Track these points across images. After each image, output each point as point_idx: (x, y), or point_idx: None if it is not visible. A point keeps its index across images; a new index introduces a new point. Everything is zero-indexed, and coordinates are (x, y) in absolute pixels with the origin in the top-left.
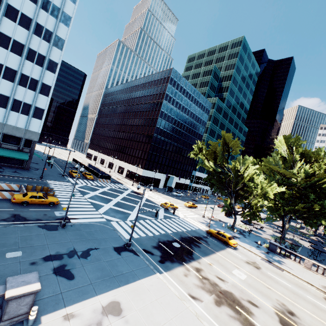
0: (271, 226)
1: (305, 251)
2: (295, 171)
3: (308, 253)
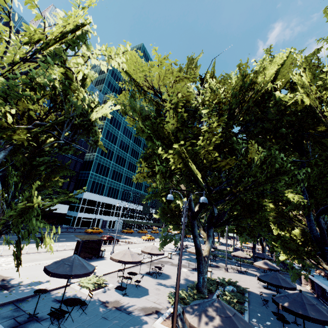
0: (190, 260)
1: (261, 320)
2: (192, 91)
3: (271, 323)
